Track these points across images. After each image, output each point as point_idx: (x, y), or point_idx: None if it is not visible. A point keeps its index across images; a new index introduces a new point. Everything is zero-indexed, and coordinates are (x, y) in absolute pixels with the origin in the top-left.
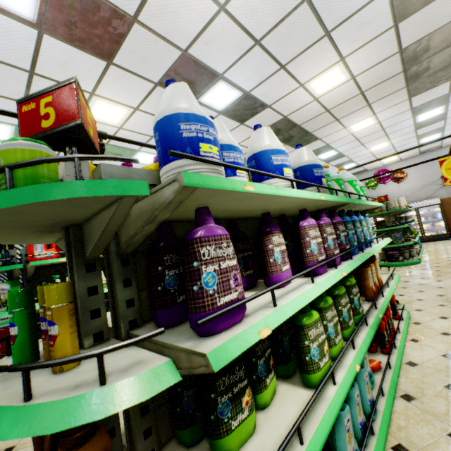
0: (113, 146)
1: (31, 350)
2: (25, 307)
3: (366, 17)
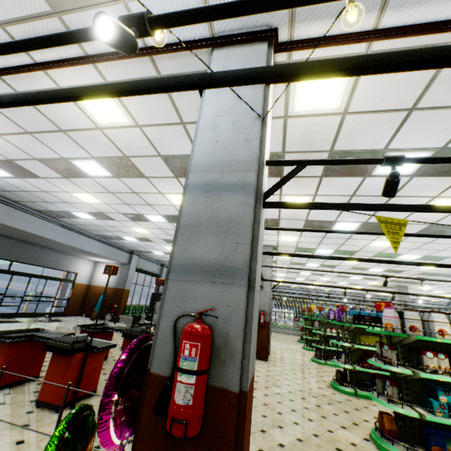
0: (329, 281)
1: (306, 325)
2: (306, 322)
3: (383, 273)
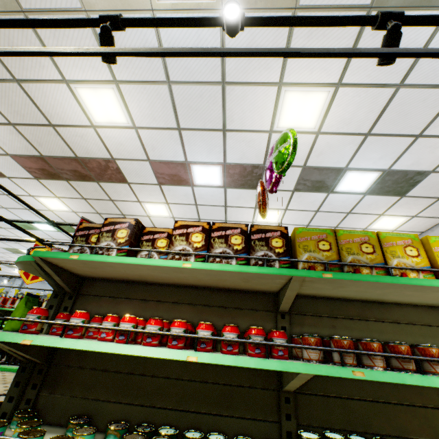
0: None
1: None
2: None
3: None
